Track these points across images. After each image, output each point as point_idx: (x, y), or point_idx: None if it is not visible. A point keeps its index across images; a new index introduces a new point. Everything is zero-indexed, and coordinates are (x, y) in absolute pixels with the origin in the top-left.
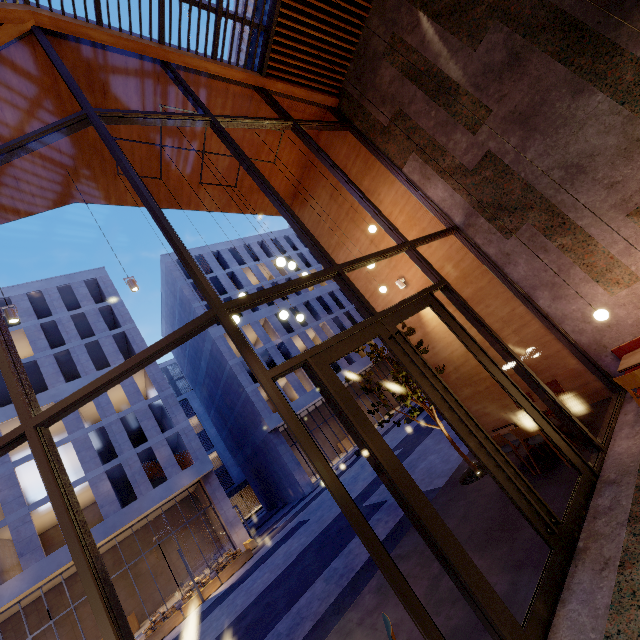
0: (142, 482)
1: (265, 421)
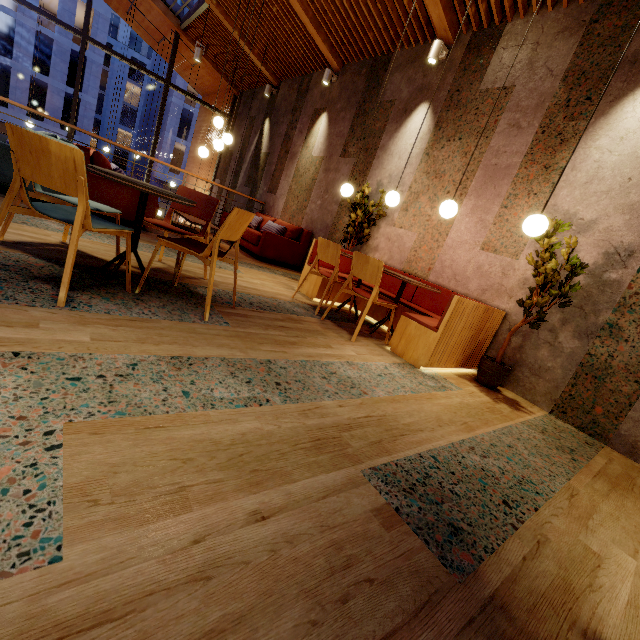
0: (20, 101)
1: (157, 169)
